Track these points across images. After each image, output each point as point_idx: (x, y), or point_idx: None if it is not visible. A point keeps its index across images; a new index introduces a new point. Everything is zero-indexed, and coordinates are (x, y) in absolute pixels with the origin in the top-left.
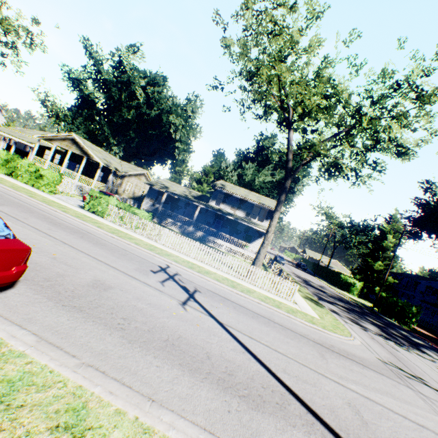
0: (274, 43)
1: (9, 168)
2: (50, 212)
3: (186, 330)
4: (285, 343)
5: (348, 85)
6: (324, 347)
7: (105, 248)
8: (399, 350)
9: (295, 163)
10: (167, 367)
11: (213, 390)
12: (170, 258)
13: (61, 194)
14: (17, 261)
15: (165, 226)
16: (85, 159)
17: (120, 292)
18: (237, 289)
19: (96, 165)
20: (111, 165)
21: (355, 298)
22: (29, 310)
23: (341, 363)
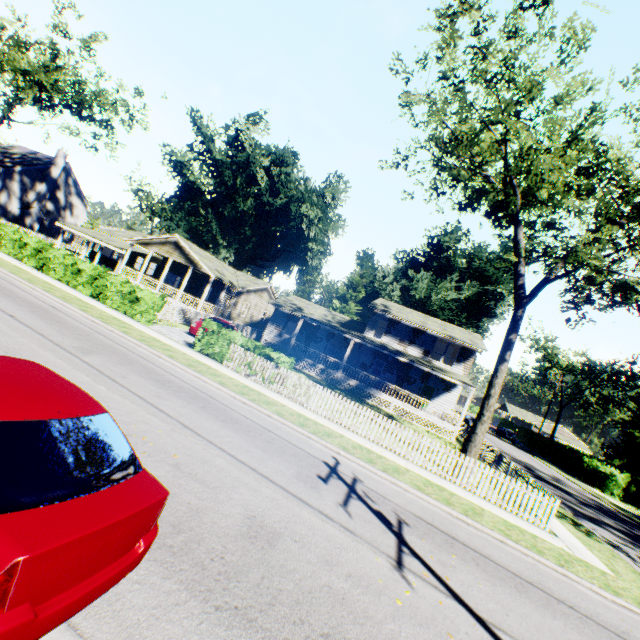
0: (491, 94)
1: (96, 288)
2: (152, 359)
3: None
4: None
5: (628, 151)
6: None
7: (240, 430)
8: None
9: (495, 271)
10: None
11: None
12: (333, 441)
13: (160, 324)
14: (145, 527)
15: (300, 370)
16: (191, 269)
17: (293, 547)
18: (456, 507)
19: (202, 278)
20: (224, 279)
21: (619, 504)
22: (162, 637)
23: None
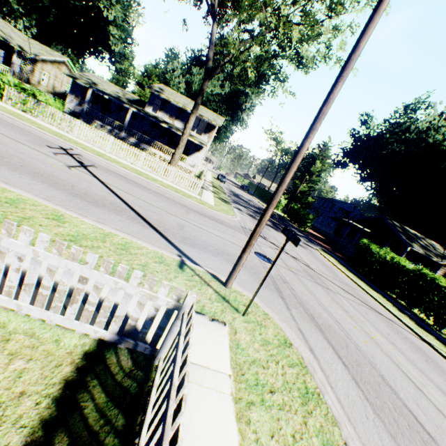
0: None
1: None
2: None
3: (62, 175)
4: (158, 202)
5: None
6: (196, 212)
7: None
8: (271, 230)
9: None
10: (29, 179)
11: (64, 194)
12: (77, 145)
13: None
14: None
15: (94, 129)
16: None
17: (1, 145)
18: (142, 176)
19: None
20: (11, 41)
21: (277, 212)
22: None
23: (201, 218)
